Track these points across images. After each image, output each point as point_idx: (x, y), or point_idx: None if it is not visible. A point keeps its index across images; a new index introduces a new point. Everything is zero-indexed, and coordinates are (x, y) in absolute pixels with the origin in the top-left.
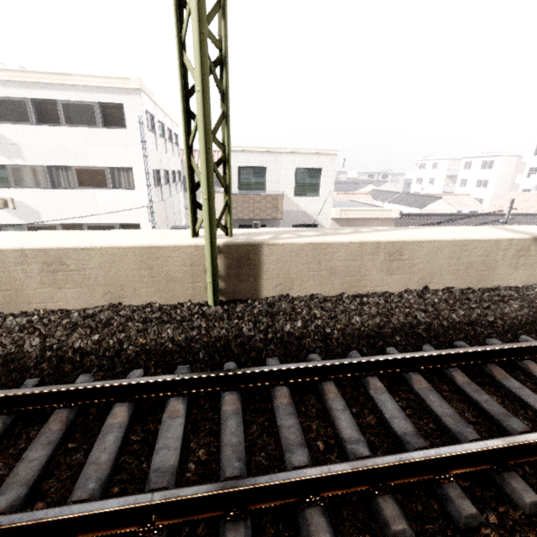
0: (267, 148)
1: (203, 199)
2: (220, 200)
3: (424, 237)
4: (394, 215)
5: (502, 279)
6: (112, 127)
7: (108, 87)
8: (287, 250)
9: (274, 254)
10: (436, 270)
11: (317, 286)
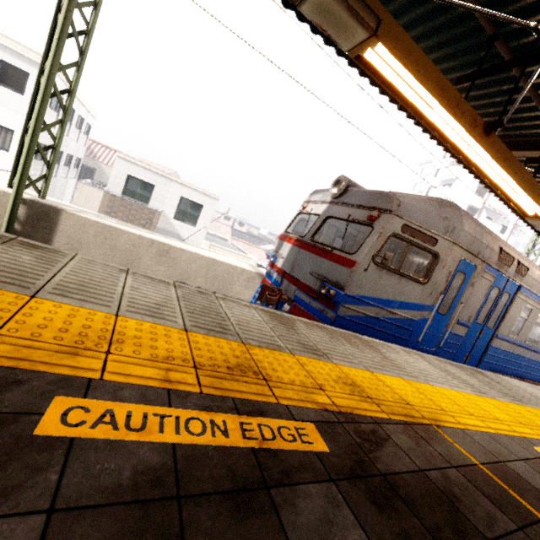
0: (160, 171)
1: (21, 163)
2: (97, 194)
3: (189, 248)
4: (253, 263)
5: (237, 293)
6: (7, 86)
7: (19, 53)
8: (82, 221)
9: (71, 221)
10: (193, 273)
11: (101, 255)
